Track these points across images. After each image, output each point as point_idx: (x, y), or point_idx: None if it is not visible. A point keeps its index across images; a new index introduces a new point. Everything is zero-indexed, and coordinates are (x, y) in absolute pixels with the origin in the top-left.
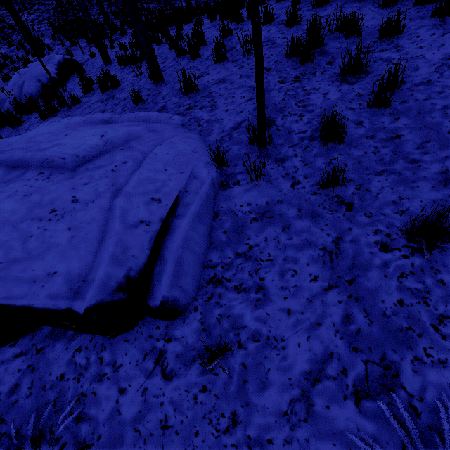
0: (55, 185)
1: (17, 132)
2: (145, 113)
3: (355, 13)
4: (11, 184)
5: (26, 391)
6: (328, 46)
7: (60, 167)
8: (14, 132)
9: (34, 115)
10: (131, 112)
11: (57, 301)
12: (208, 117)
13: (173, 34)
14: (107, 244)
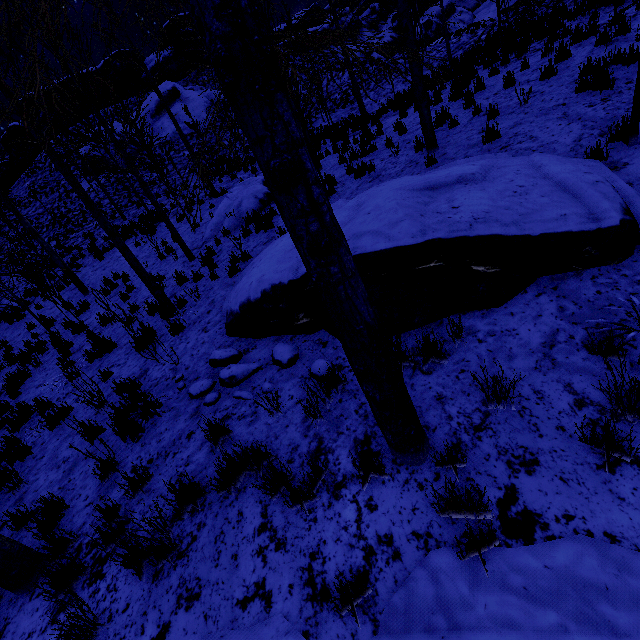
0: (491, 184)
1: (277, 231)
2: (465, 159)
3: (632, 45)
4: (454, 191)
5: (574, 307)
6: (611, 75)
7: (473, 180)
8: (273, 233)
9: (279, 219)
10: (447, 164)
11: (587, 225)
12: (536, 144)
13: (372, 132)
14: (586, 195)
